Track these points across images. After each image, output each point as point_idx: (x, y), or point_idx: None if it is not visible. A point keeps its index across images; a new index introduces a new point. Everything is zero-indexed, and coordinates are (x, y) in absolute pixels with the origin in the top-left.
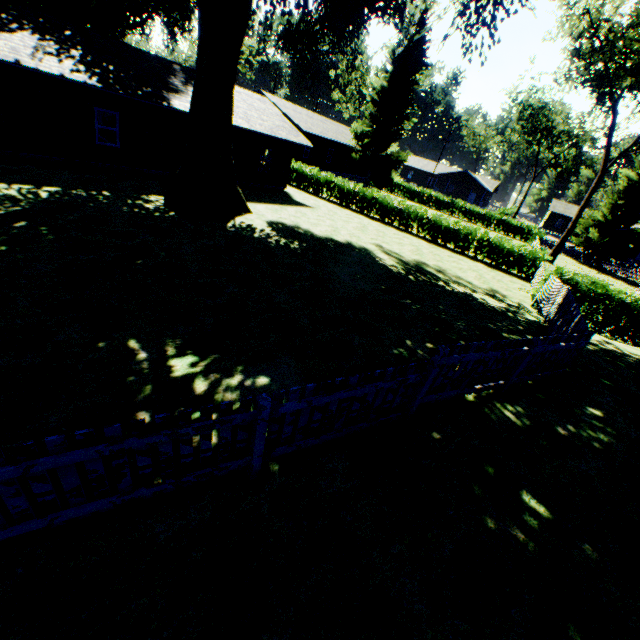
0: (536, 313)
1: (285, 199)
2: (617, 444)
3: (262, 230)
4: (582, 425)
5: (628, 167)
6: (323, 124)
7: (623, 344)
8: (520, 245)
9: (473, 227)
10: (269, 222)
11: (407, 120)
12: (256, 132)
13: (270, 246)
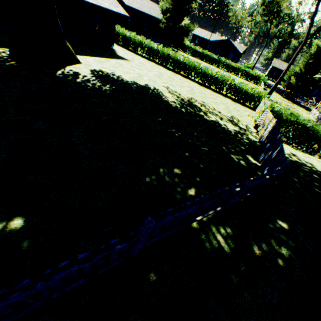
0: (255, 133)
1: (111, 54)
2: (295, 259)
3: (85, 76)
4: (273, 241)
5: (319, 39)
6: (141, 1)
7: (302, 154)
8: (252, 88)
9: (226, 75)
10: (92, 70)
11: (194, 1)
12: (84, 1)
13: (86, 88)
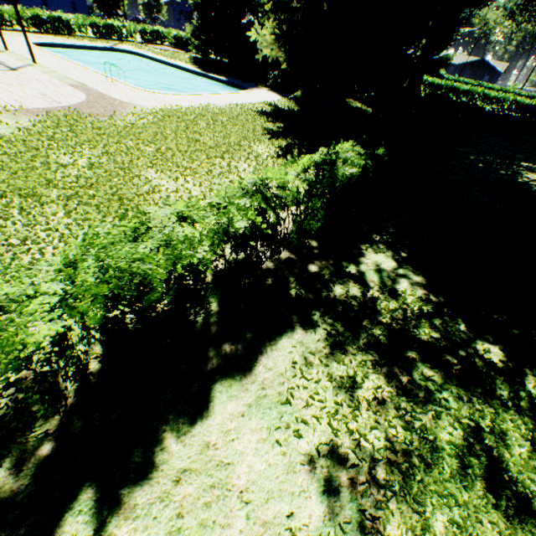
0: None
1: None
2: None
3: None
4: None
5: None
6: None
7: None
8: (532, 101)
9: (507, 95)
10: None
11: (456, 32)
12: None
13: None
